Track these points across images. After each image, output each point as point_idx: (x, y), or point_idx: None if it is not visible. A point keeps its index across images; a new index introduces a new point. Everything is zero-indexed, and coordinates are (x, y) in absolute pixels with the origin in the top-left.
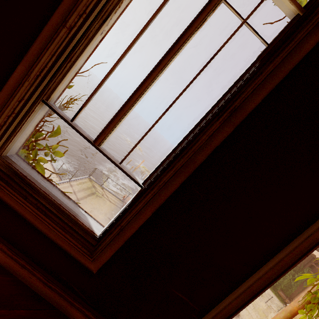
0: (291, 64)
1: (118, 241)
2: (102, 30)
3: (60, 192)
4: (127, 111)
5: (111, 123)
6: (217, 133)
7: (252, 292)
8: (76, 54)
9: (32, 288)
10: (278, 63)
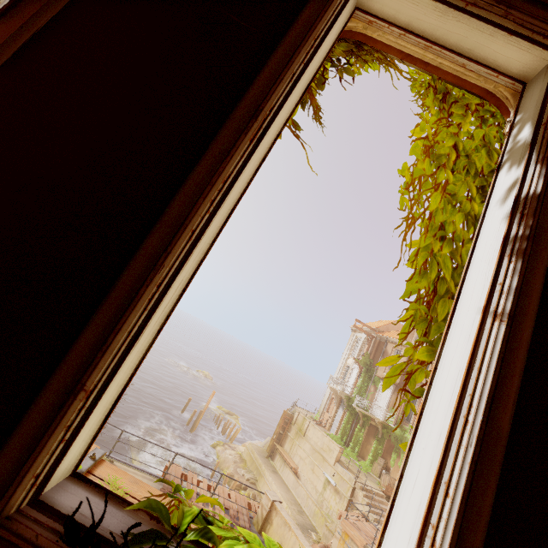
0: None
1: None
2: None
3: None
4: None
5: None
6: None
7: (124, 297)
8: None
9: None
10: None
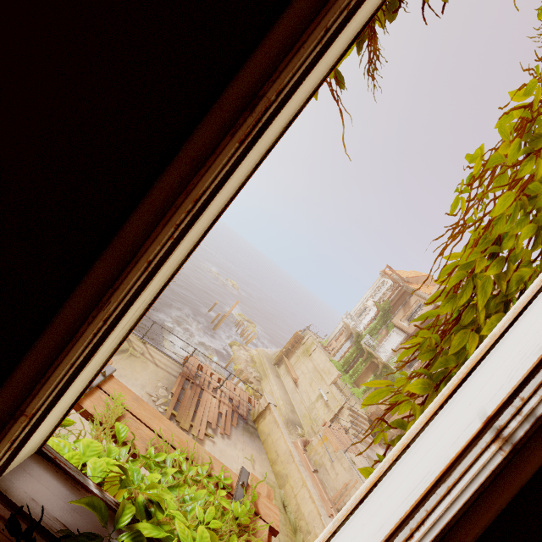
0: None
1: None
2: None
3: None
4: None
5: None
6: None
7: (66, 330)
8: None
9: None
10: None
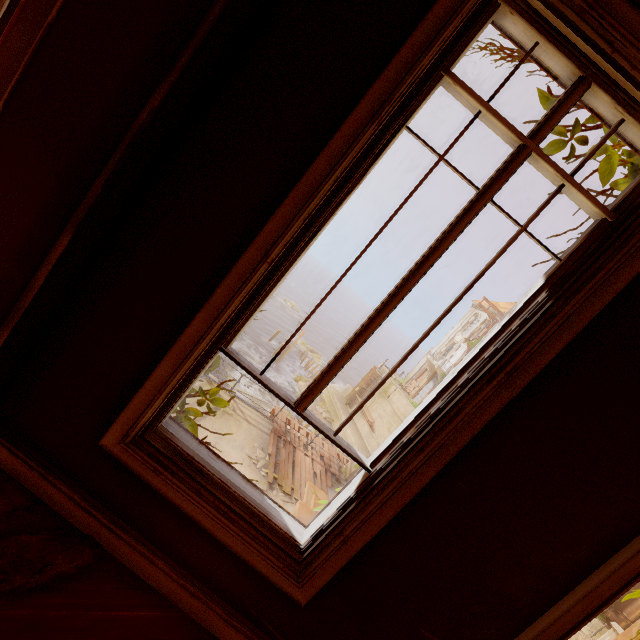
0: (598, 304)
1: (339, 559)
2: (308, 247)
3: (235, 472)
4: (347, 361)
5: (323, 380)
6: (489, 402)
7: (551, 636)
8: (271, 284)
9: (206, 628)
10: (579, 305)
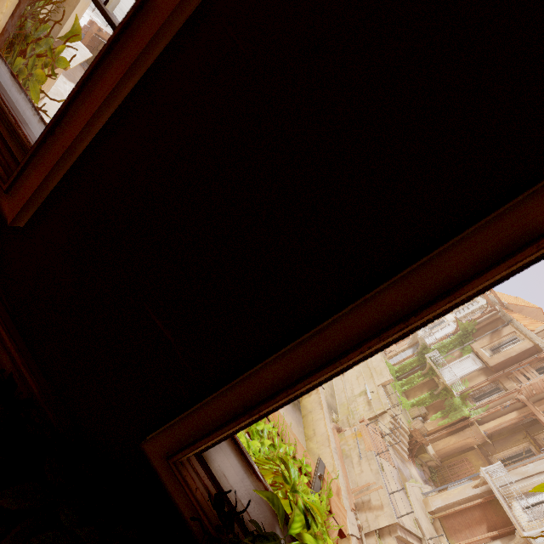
0: None
1: (51, 152)
2: None
3: (26, 100)
4: None
5: None
6: None
7: (328, 348)
8: None
9: None
10: None
